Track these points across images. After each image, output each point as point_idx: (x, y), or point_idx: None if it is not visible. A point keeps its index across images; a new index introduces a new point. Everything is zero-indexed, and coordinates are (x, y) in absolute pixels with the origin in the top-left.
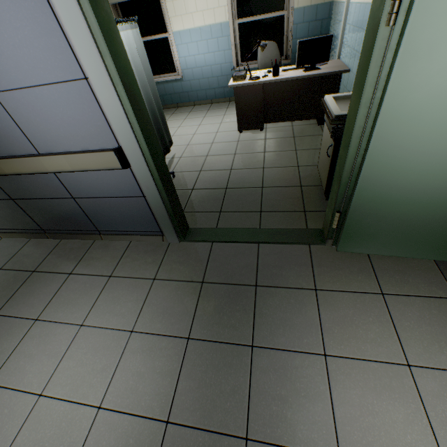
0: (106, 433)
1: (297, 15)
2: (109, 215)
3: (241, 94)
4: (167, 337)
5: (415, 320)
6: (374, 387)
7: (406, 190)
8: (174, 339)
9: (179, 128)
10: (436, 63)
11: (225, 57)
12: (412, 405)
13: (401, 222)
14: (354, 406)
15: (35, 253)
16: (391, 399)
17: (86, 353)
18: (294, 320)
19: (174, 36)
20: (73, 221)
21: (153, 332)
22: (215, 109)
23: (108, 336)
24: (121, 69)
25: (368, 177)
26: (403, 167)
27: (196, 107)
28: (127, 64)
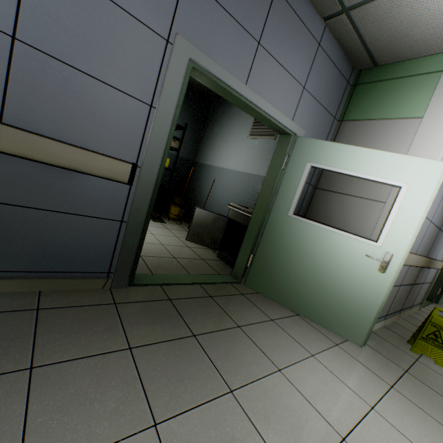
0: None
1: None
2: (420, 294)
3: None
4: None
5: None
6: None
7: None
8: None
9: None
10: None
11: None
12: None
13: None
14: None
15: (414, 328)
16: None
17: None
18: None
19: None
20: (412, 299)
21: None
22: None
23: None
24: None
25: None
26: None
27: None
28: None
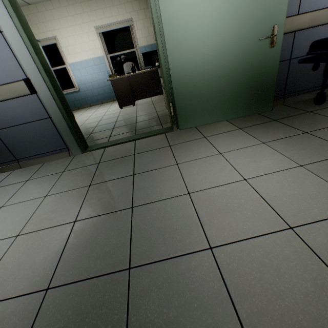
0: (24, 244)
1: (142, 50)
2: (25, 141)
3: (116, 84)
4: (74, 190)
5: (221, 140)
6: (204, 165)
7: (194, 76)
8: (80, 189)
9: (81, 115)
10: (175, 5)
11: (105, 75)
12: (223, 164)
13: (201, 98)
14: (195, 174)
15: None
16: (213, 166)
17: (6, 217)
18: (158, 158)
19: (70, 66)
20: None
21: (63, 191)
22: (105, 105)
23: (26, 204)
24: (24, 26)
25: (174, 72)
26: (186, 62)
27: (92, 107)
28: (28, 27)
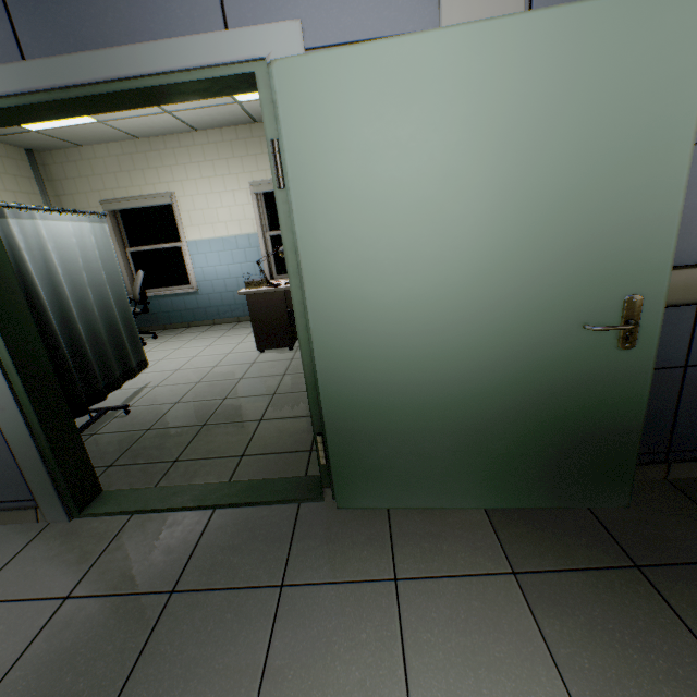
0: None
1: None
2: None
3: (257, 303)
4: None
5: (441, 625)
6: None
7: (385, 386)
8: None
9: (178, 350)
10: (337, 223)
11: (255, 269)
12: None
13: (403, 441)
14: None
15: None
16: None
17: None
18: (216, 660)
19: (189, 245)
20: None
21: None
22: (240, 327)
23: None
24: None
25: (328, 370)
26: (364, 351)
27: (215, 326)
28: None
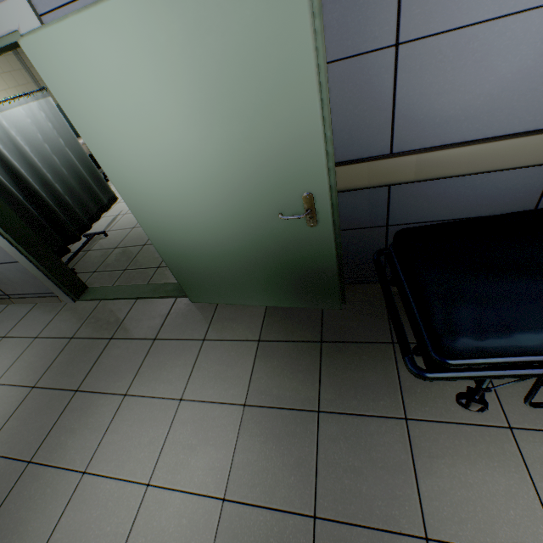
0: None
1: None
2: (6, 280)
3: None
4: (18, 387)
5: (213, 361)
6: (144, 418)
7: (186, 245)
8: (23, 388)
9: None
10: (114, 152)
11: None
12: (161, 430)
13: (209, 273)
14: (120, 434)
15: None
16: (149, 427)
17: None
18: (121, 367)
19: None
20: None
21: (11, 383)
22: None
23: None
24: None
25: (153, 236)
26: (166, 226)
27: None
28: None
